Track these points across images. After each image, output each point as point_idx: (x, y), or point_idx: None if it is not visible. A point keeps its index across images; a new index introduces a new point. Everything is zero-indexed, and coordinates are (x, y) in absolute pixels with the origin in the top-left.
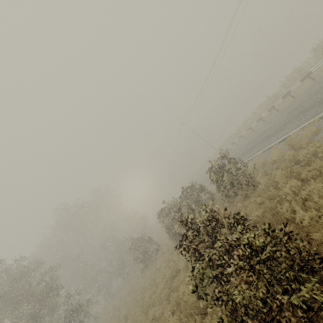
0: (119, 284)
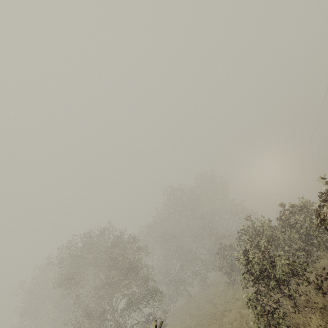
0: (219, 276)
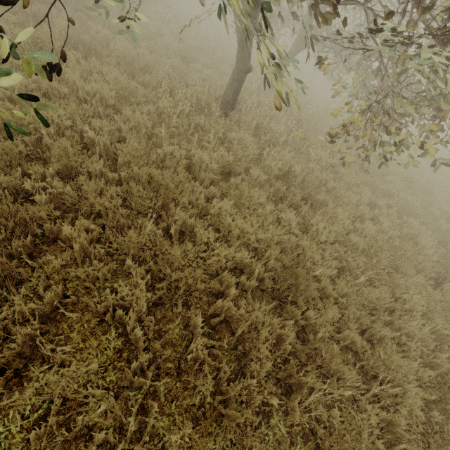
0: None
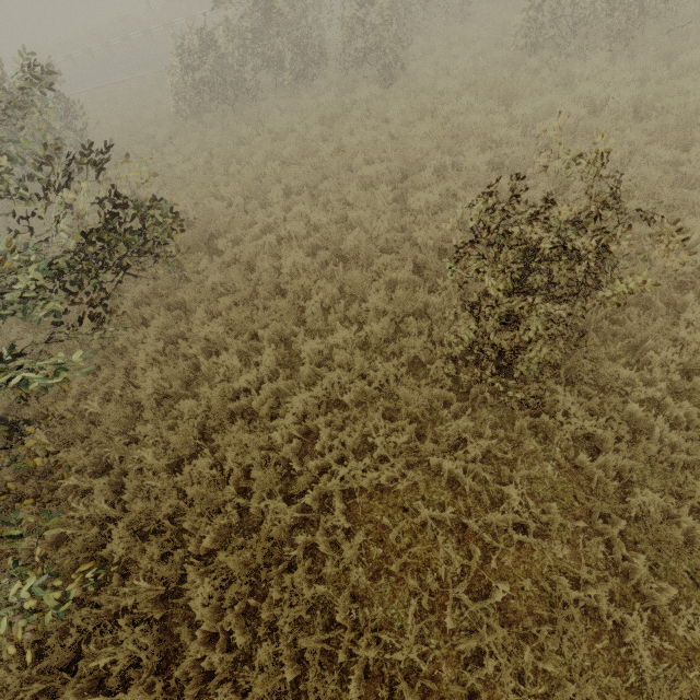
0: None
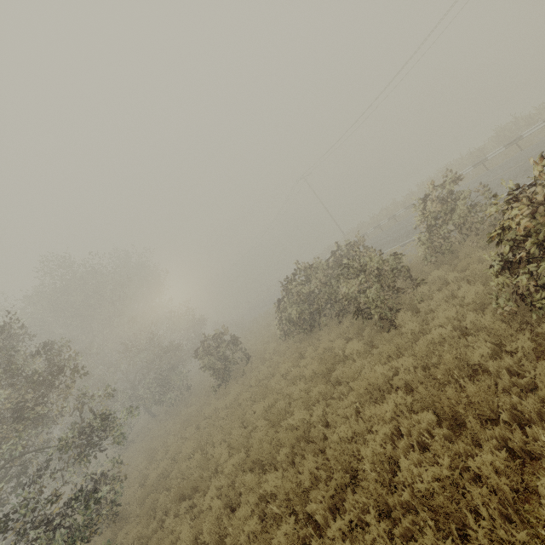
0: (138, 428)
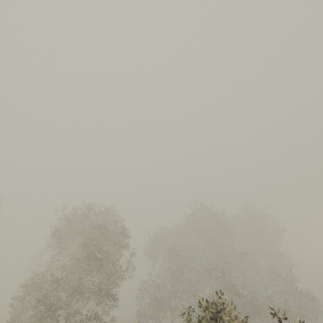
0: None
